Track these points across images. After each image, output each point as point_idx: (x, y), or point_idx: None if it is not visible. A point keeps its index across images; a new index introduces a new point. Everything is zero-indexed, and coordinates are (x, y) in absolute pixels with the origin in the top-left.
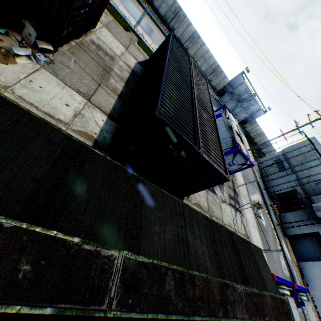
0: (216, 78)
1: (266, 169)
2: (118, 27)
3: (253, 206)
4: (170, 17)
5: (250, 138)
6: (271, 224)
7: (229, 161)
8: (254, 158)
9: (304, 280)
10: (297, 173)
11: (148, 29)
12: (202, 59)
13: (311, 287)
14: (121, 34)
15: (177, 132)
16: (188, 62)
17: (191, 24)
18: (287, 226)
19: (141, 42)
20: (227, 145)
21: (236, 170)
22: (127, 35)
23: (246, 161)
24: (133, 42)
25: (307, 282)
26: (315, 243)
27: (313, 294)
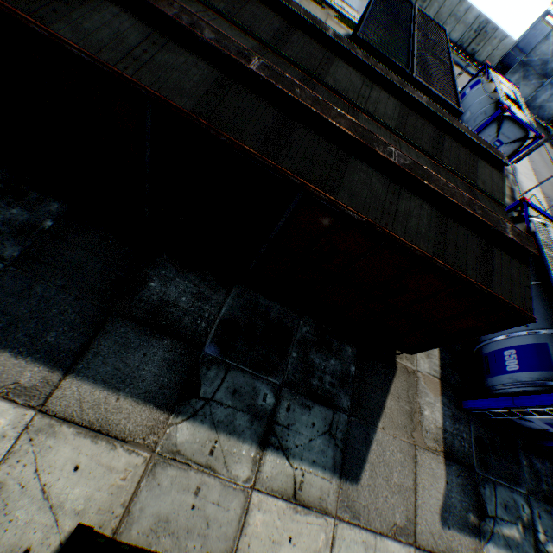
0: (484, 46)
1: None
2: (310, 5)
3: (546, 208)
4: None
5: None
6: None
7: (491, 139)
8: None
9: None
10: None
11: (350, 1)
12: (452, 21)
13: None
14: (315, 11)
15: (381, 53)
16: (409, 11)
17: None
18: None
19: (340, 17)
20: (485, 115)
21: (510, 157)
22: (322, 11)
23: (524, 132)
24: (330, 18)
25: None
26: None
27: None
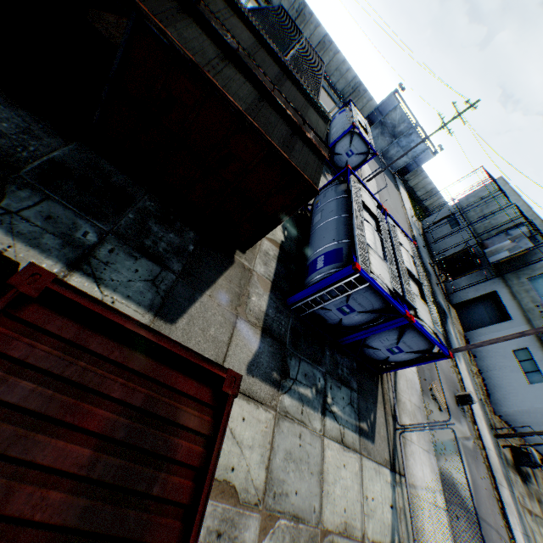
0: (358, 101)
1: (433, 229)
2: None
3: None
4: (292, 17)
5: (416, 199)
6: (425, 277)
7: (347, 148)
8: (416, 218)
9: (471, 352)
10: (475, 225)
11: None
12: (338, 74)
13: (479, 358)
14: None
15: None
16: (298, 36)
17: (320, 25)
18: (454, 291)
19: None
20: (344, 129)
21: (359, 166)
22: None
23: (367, 148)
24: None
25: (475, 354)
26: (490, 306)
27: (482, 365)
